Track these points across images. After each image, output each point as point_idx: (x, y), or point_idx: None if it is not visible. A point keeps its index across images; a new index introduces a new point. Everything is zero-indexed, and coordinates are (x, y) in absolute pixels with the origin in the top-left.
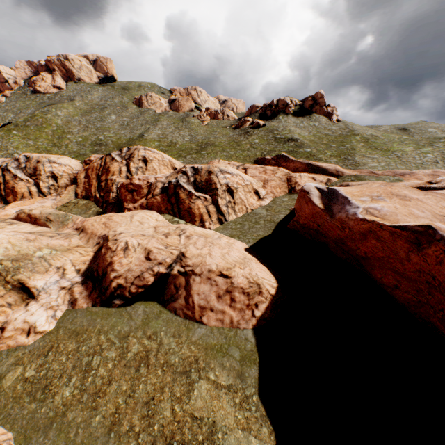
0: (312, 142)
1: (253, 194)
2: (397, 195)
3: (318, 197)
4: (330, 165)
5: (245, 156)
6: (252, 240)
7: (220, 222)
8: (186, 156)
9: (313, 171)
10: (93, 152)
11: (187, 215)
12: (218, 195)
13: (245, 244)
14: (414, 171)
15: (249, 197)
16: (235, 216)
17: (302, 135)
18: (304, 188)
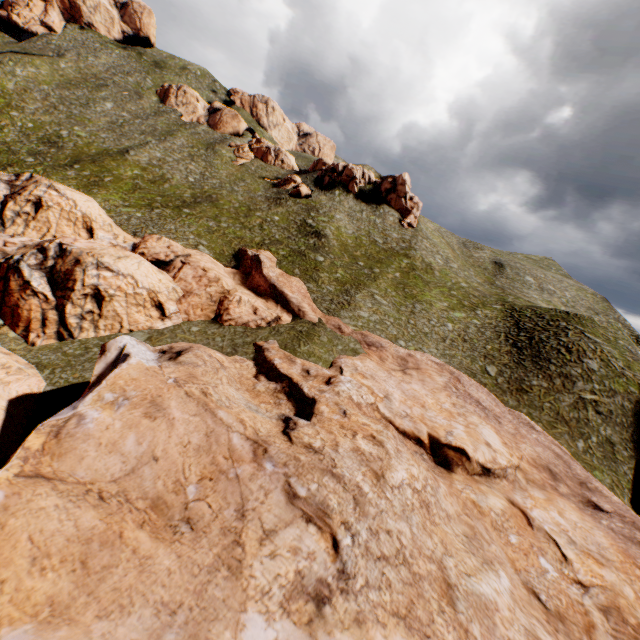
0: (342, 248)
1: (150, 308)
2: (156, 405)
3: (106, 364)
4: (297, 298)
5: (236, 237)
6: (63, 382)
7: (61, 337)
8: (157, 207)
9: (276, 298)
10: (31, 154)
11: (10, 315)
12: (71, 299)
13: (43, 385)
14: (388, 345)
15: (135, 311)
16: (94, 334)
17: (340, 232)
18: (109, 343)
